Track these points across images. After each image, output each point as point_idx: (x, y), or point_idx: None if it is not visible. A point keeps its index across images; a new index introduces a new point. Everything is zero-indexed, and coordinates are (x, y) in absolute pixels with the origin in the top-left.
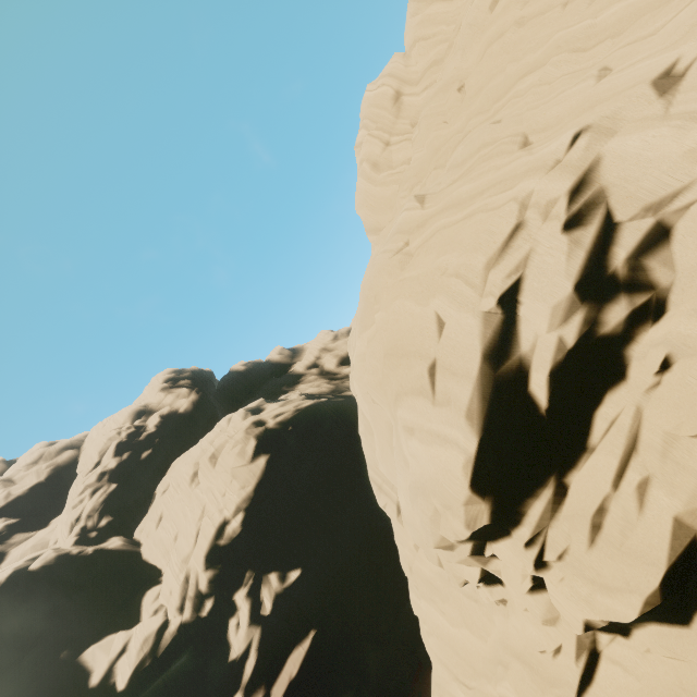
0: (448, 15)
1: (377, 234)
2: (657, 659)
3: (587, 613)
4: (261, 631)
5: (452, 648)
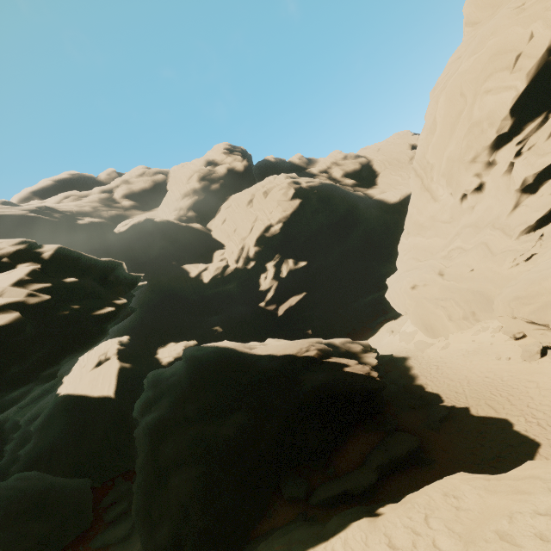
0: None
1: (473, 27)
2: (544, 198)
3: (529, 171)
4: (278, 284)
5: (423, 249)
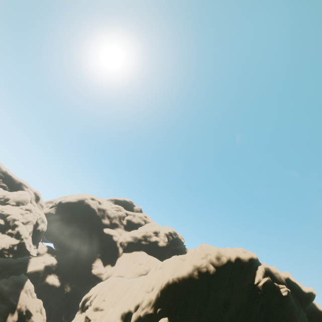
0: None
1: None
2: None
3: None
4: None
5: None
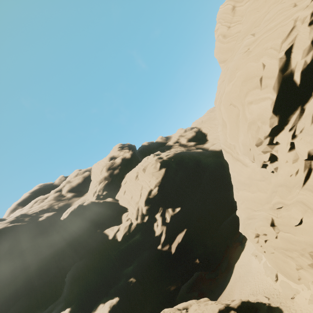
0: None
1: (224, 63)
2: None
3: (309, 147)
4: (166, 227)
5: (252, 201)
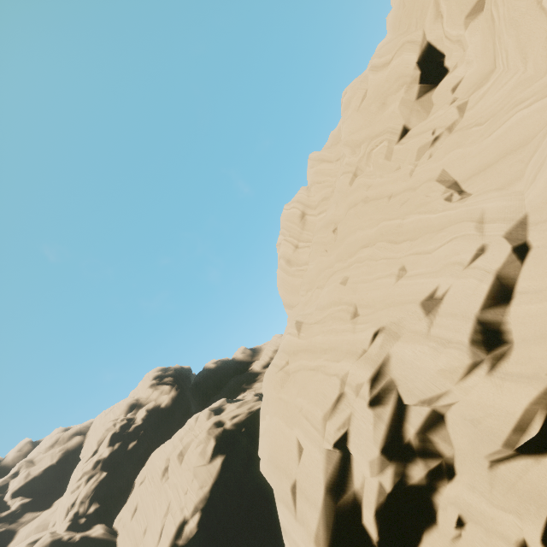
0: (331, 171)
1: (291, 309)
2: None
3: None
4: None
5: None
